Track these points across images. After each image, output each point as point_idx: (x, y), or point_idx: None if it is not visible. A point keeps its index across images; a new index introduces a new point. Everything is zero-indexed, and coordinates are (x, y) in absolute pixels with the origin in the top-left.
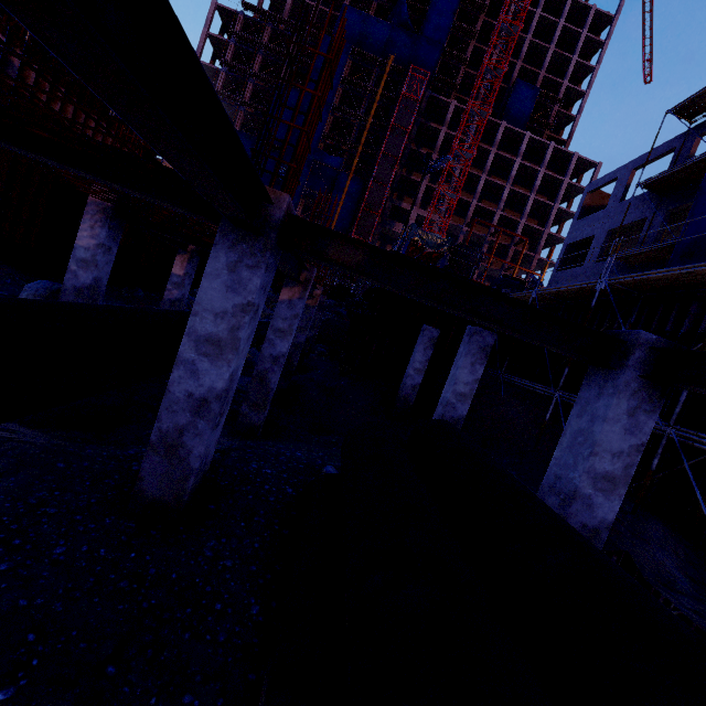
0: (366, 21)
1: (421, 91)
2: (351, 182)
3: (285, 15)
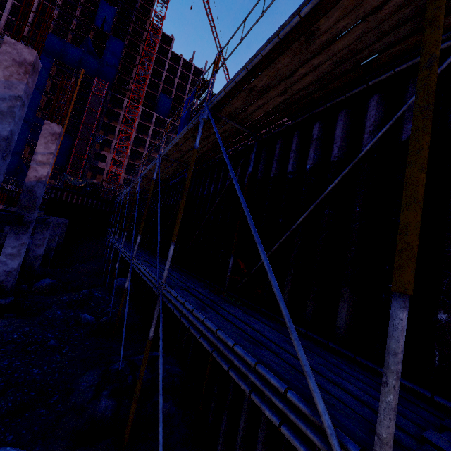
0: (65, 44)
1: (104, 91)
2: (64, 138)
3: (1, 26)
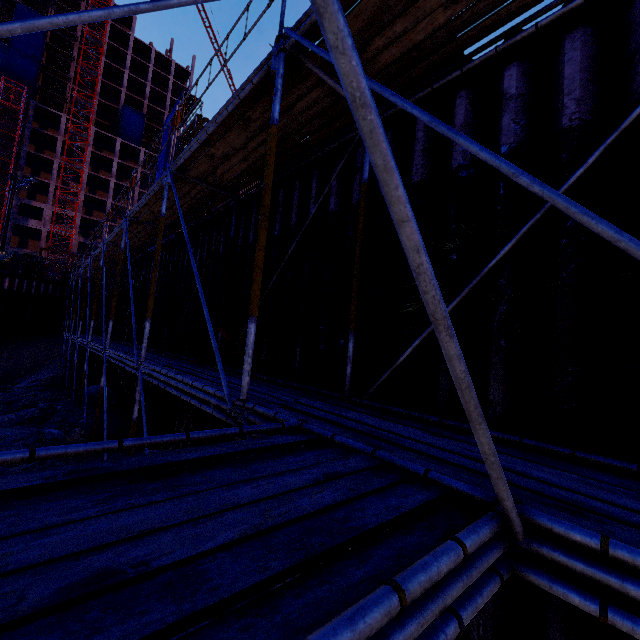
0: None
1: (22, 101)
2: None
3: None
